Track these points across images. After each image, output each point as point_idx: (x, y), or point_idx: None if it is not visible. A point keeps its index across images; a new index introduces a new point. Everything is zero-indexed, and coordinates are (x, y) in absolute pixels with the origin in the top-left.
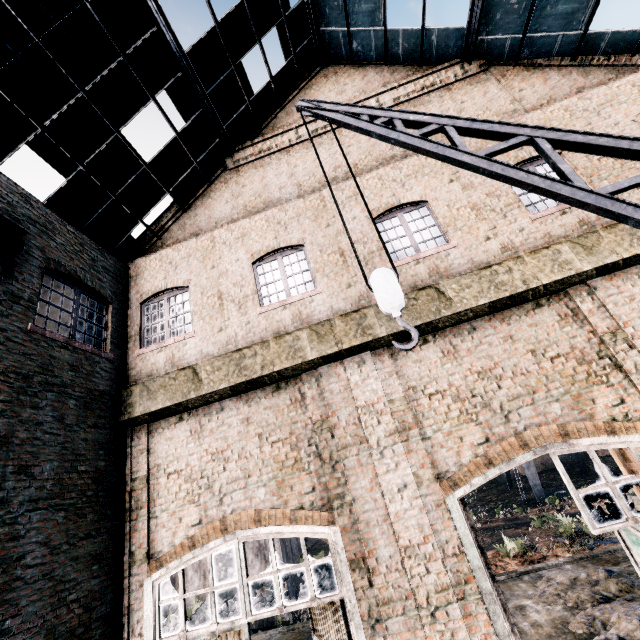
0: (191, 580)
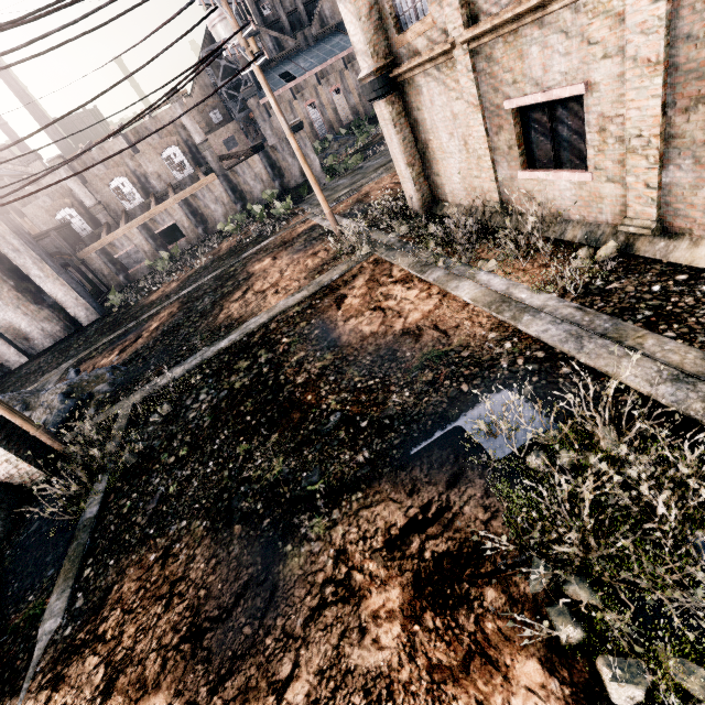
0: (254, 187)
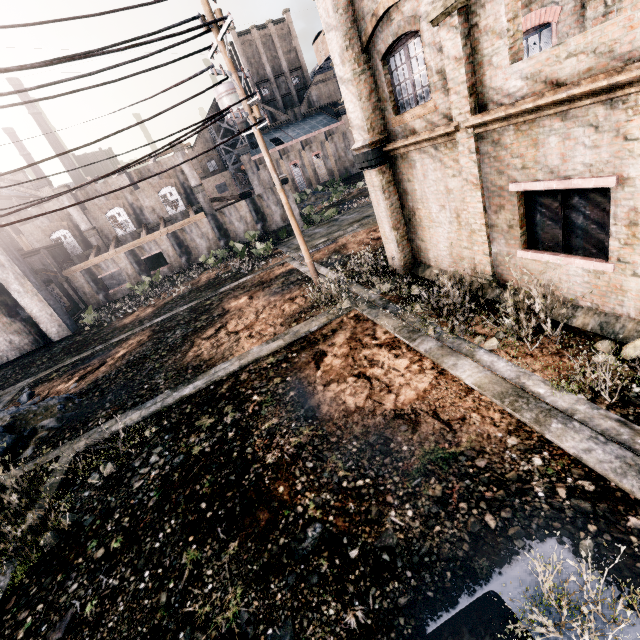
0: (238, 227)
